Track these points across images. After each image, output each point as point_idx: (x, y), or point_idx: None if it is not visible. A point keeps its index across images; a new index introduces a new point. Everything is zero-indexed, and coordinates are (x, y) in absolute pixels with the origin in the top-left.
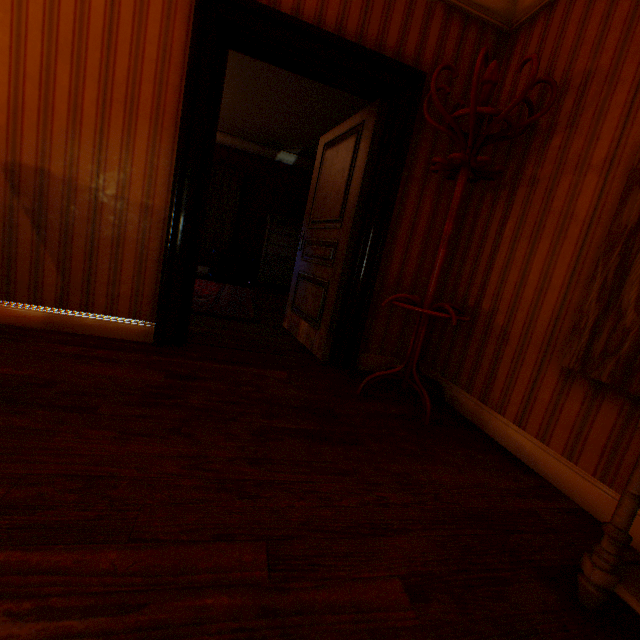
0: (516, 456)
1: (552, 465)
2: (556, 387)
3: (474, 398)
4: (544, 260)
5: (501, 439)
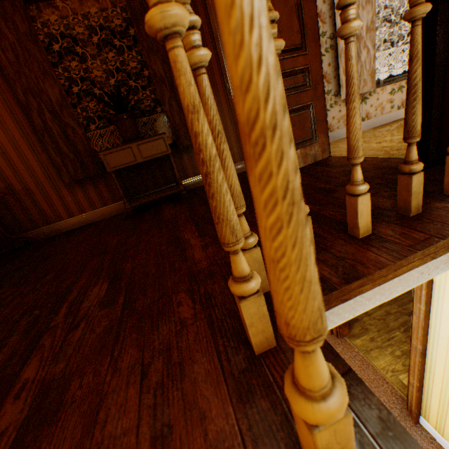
0: (83, 226)
1: (94, 216)
2: (71, 193)
3: (45, 227)
4: (15, 150)
5: (73, 227)
